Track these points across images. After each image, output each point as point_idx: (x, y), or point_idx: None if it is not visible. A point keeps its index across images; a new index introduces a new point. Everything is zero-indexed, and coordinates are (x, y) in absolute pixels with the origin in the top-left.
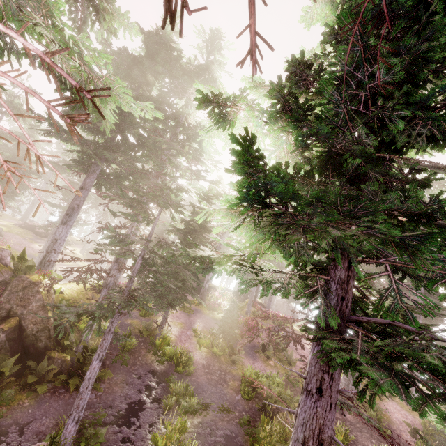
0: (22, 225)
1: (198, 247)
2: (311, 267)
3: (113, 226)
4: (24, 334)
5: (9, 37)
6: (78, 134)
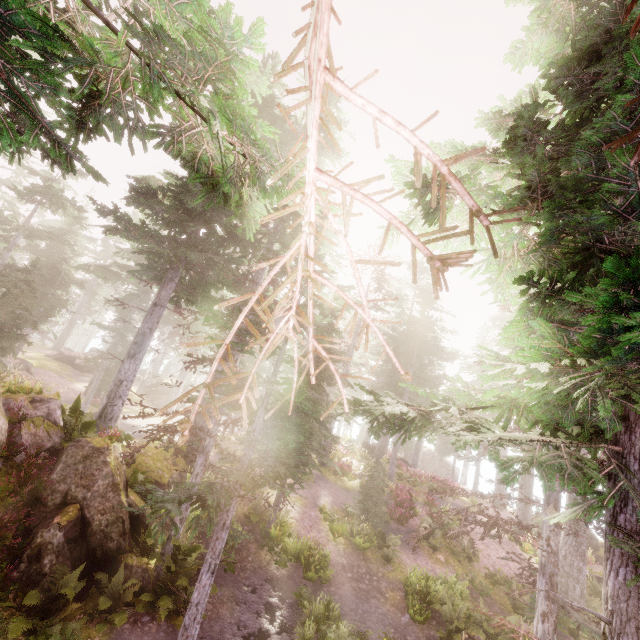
0: (57, 356)
1: (382, 398)
2: (579, 429)
3: (209, 360)
4: (88, 530)
5: (134, 111)
6: (445, 285)
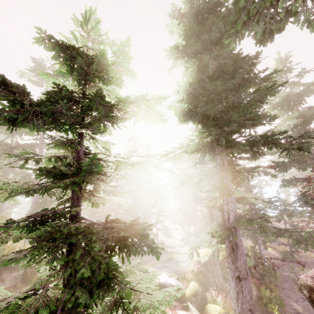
0: None
1: None
2: None
3: None
4: (257, 271)
5: None
6: None
